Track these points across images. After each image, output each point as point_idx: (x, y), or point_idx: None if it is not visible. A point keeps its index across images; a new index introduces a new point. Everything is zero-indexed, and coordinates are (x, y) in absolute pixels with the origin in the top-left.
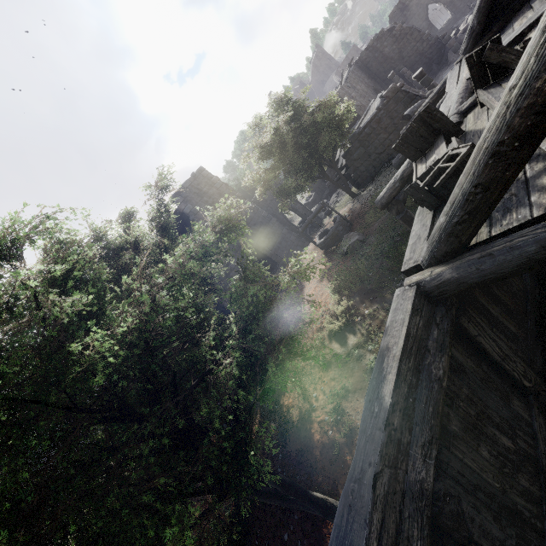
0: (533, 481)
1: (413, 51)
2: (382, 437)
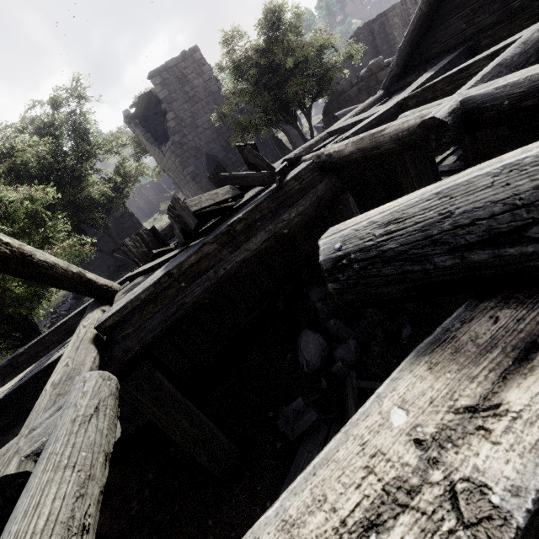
0: (132, 409)
1: None
2: (4, 363)
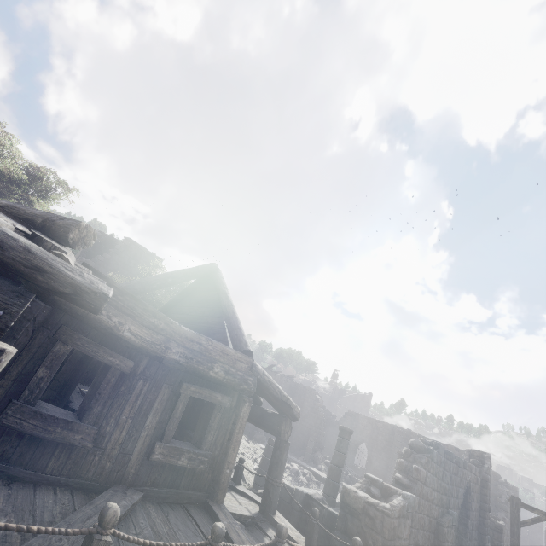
0: None
1: (309, 426)
2: None
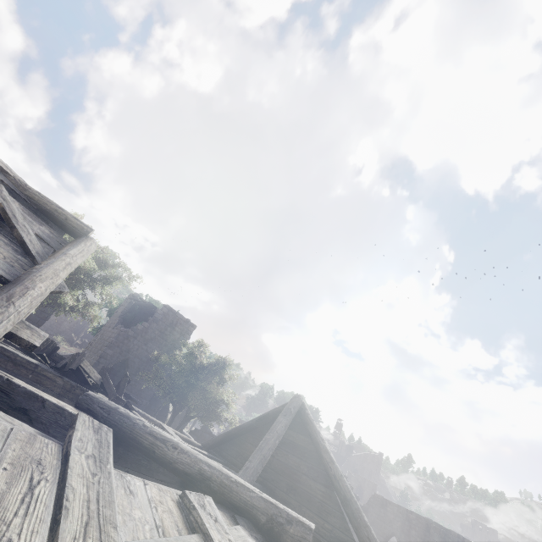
0: None
1: None
2: None
